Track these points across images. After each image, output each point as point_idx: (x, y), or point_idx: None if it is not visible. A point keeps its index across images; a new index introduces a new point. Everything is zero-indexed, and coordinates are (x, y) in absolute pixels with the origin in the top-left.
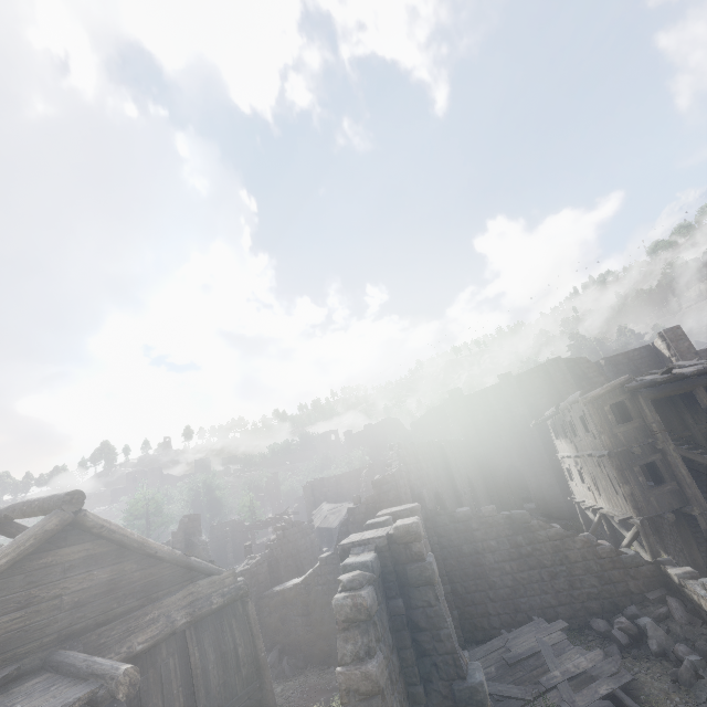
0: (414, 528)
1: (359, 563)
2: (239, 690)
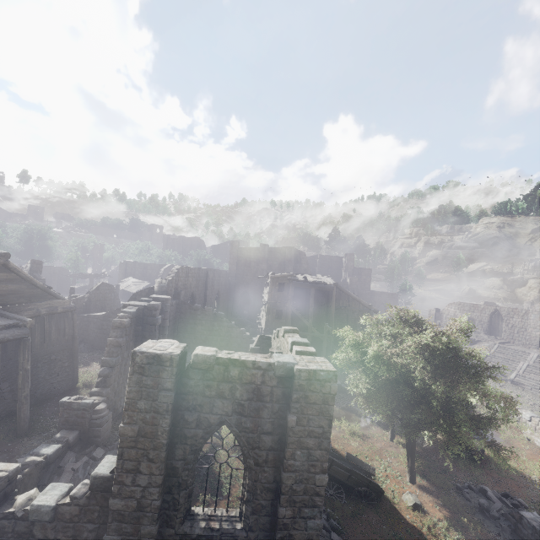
0: (156, 306)
1: (128, 312)
2: (63, 343)
